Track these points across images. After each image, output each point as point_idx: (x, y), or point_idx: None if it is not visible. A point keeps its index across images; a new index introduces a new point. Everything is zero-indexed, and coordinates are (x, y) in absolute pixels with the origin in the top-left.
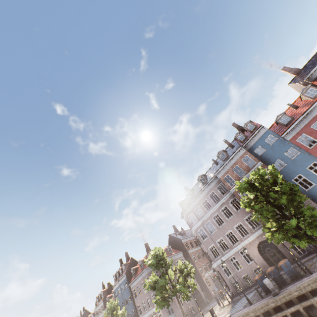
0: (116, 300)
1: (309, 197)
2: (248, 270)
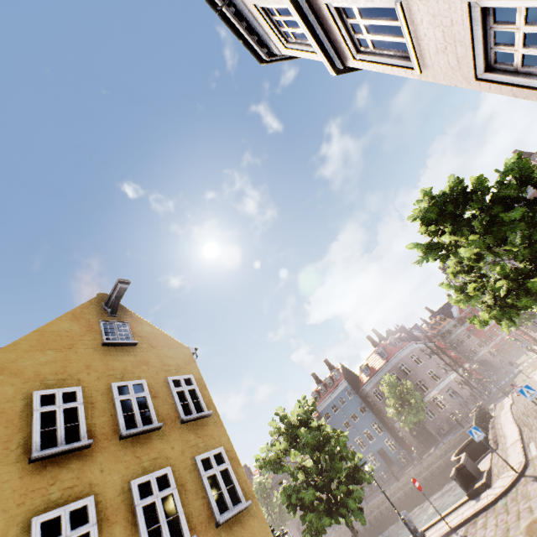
0: (393, 376)
1: None
2: None
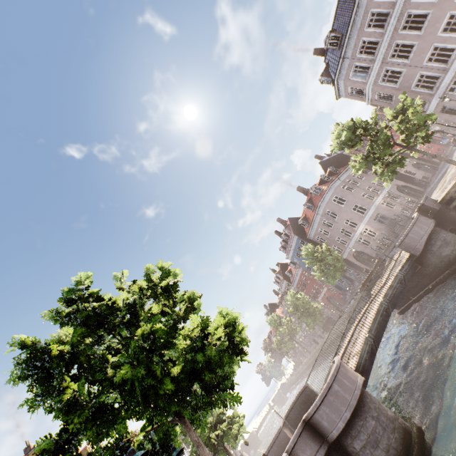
0: (309, 245)
1: None
2: None
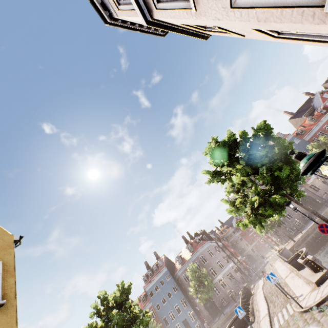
0: (195, 264)
1: None
2: (297, 217)
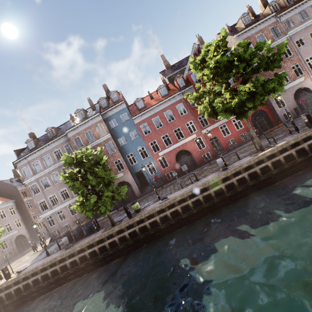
0: None
1: (131, 171)
2: (70, 220)
